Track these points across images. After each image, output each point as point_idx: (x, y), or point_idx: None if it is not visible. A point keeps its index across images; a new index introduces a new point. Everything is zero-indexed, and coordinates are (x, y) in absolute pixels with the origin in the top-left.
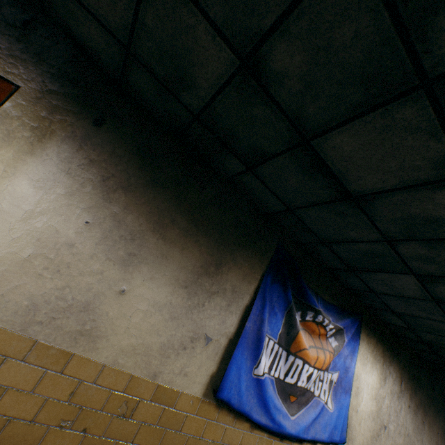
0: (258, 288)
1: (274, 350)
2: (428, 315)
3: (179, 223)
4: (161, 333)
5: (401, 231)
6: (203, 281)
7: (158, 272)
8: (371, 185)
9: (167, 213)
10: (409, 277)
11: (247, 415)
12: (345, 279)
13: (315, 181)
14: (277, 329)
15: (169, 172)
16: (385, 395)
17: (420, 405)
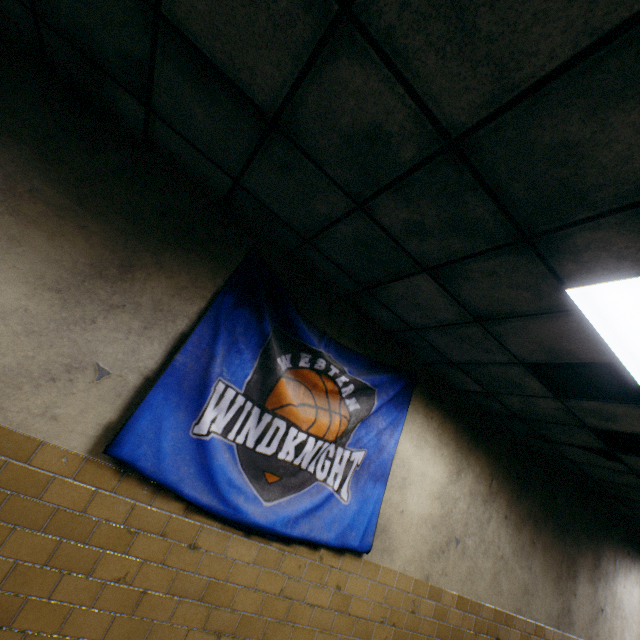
0: (207, 310)
1: (238, 404)
2: (488, 355)
3: (46, 196)
4: (5, 351)
5: (360, 178)
6: (94, 286)
7: (1, 261)
8: (273, 83)
9: (22, 179)
10: (426, 279)
11: (172, 488)
12: (372, 314)
13: (219, 102)
14: (243, 374)
15: (28, 119)
16: (459, 495)
17: (528, 518)
